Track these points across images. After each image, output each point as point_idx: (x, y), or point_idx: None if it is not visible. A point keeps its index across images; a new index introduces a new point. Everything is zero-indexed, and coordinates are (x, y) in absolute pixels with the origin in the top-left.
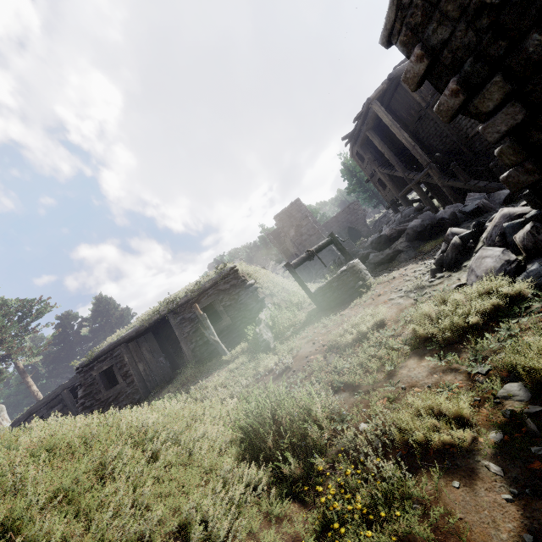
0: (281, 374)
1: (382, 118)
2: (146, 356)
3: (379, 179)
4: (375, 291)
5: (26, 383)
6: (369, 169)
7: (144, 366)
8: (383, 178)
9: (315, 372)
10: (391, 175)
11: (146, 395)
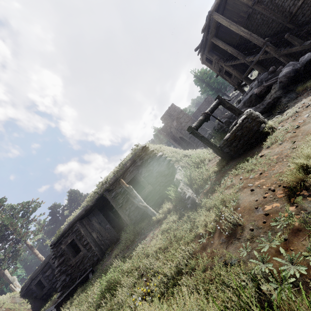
0: (232, 235)
1: (222, 23)
2: (96, 226)
3: (225, 72)
4: (286, 127)
5: (34, 253)
6: (217, 67)
7: (96, 234)
8: (228, 69)
9: (298, 230)
10: (234, 66)
11: (102, 256)
